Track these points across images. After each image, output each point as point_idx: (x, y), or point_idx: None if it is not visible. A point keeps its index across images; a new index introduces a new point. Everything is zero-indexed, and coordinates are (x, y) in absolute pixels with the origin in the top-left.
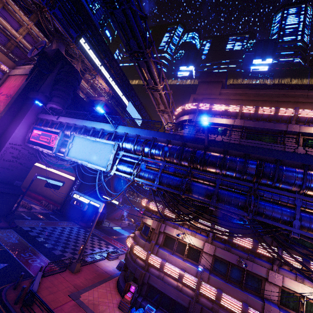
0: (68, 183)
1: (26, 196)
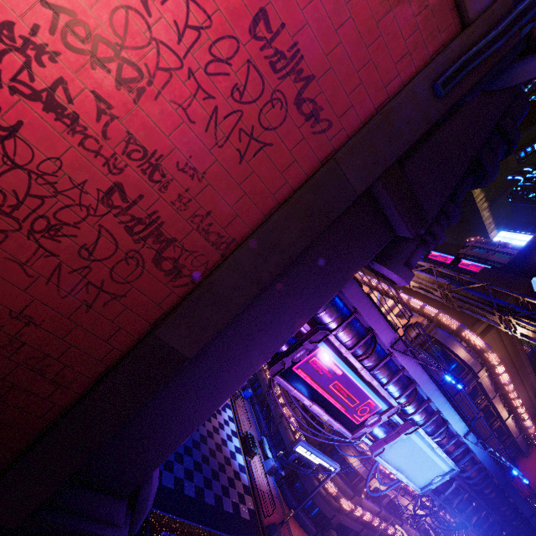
0: None
1: None
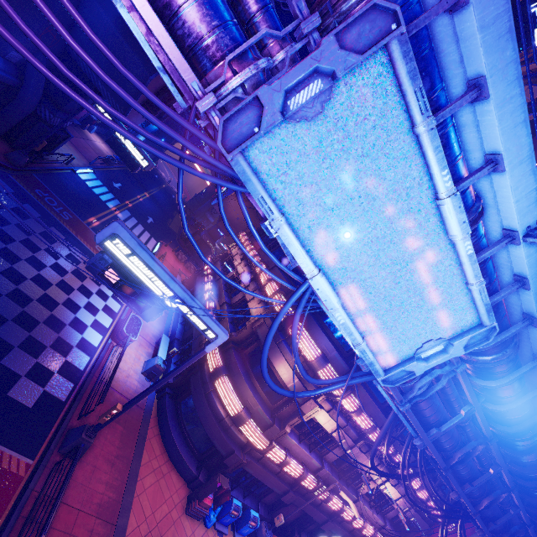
0: None
1: None
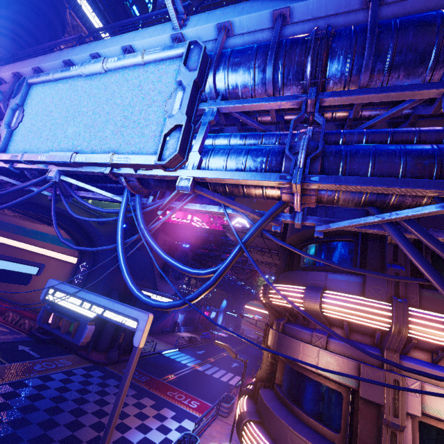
0: (63, 270)
1: None
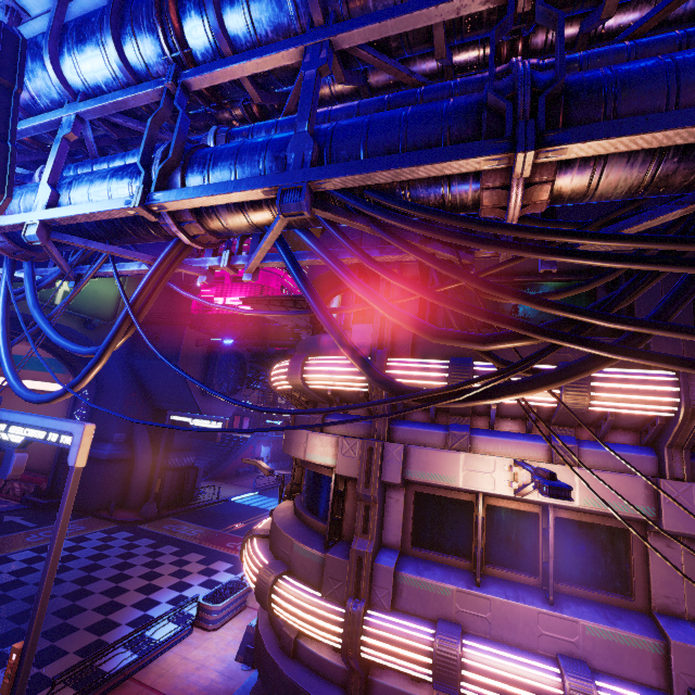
0: (58, 406)
1: None
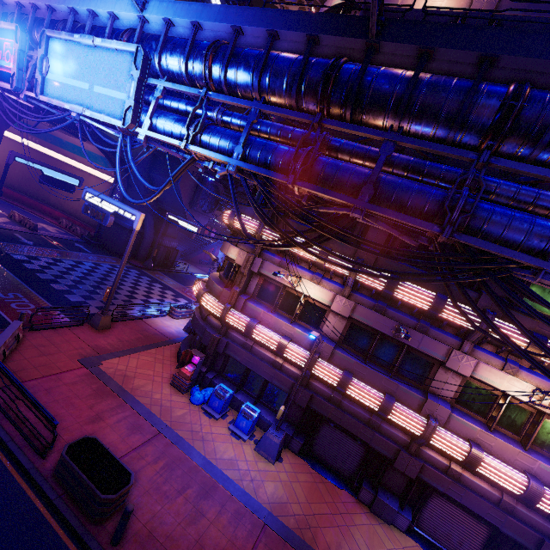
0: (103, 188)
1: (31, 210)
